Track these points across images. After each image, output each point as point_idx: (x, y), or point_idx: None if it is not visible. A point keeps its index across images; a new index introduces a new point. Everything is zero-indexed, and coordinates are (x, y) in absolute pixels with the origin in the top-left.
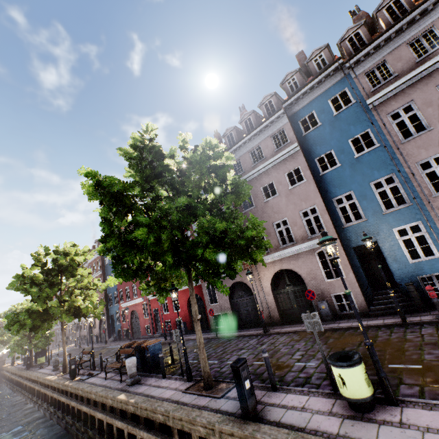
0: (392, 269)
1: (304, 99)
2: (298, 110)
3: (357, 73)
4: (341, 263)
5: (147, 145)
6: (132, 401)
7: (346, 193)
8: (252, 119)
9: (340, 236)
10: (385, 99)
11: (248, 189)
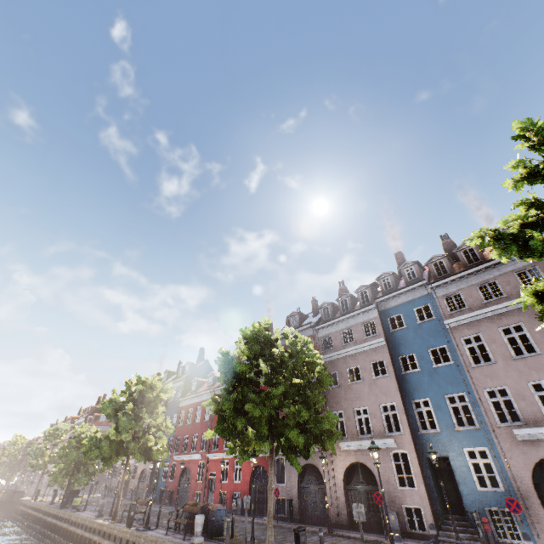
0: (461, 491)
1: (394, 300)
2: (388, 307)
3: (438, 294)
4: (414, 471)
5: (261, 332)
6: None
7: (424, 399)
8: (348, 301)
9: (416, 442)
10: (458, 324)
11: (331, 381)
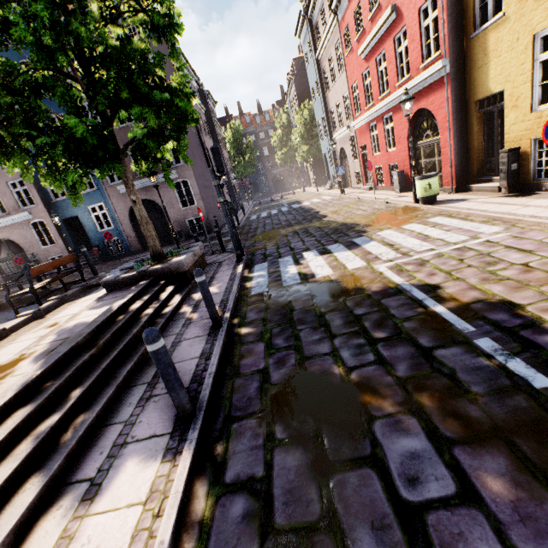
0: (89, 236)
1: None
2: None
3: None
4: (53, 232)
5: None
6: None
7: None
8: None
9: (51, 210)
10: None
11: None
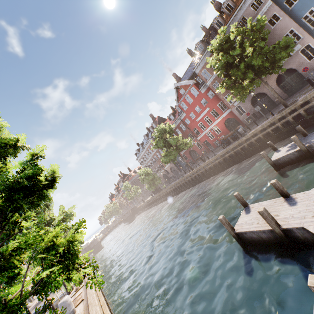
0: None
1: None
2: None
3: None
4: None
5: (223, 38)
6: (259, 127)
7: (309, 11)
8: (230, 3)
9: (311, 36)
10: None
11: (269, 33)
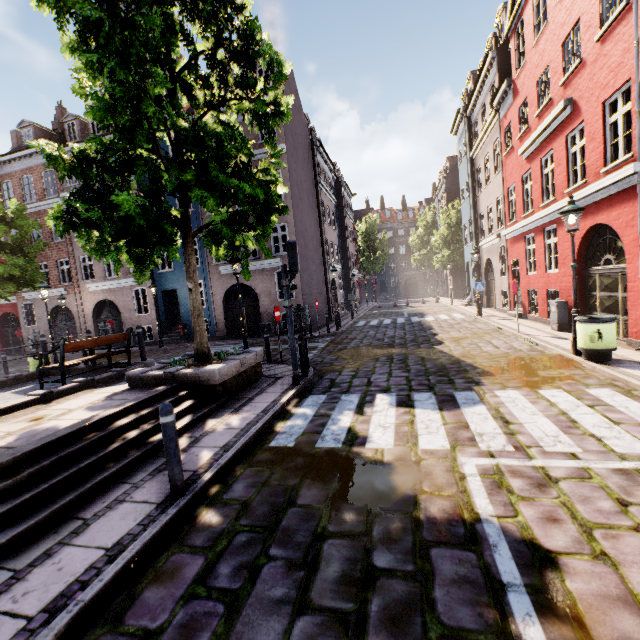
0: (181, 312)
1: None
2: None
3: None
4: (150, 302)
5: None
6: None
7: None
8: None
9: (155, 280)
10: None
11: (30, 224)
